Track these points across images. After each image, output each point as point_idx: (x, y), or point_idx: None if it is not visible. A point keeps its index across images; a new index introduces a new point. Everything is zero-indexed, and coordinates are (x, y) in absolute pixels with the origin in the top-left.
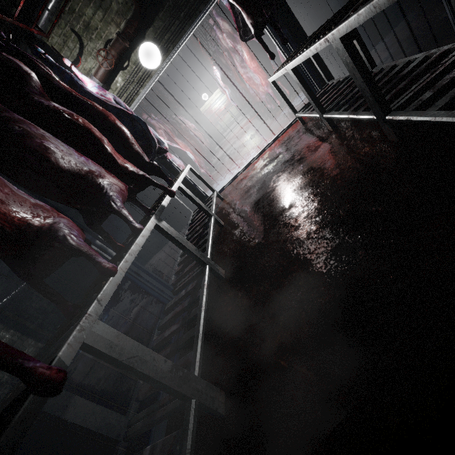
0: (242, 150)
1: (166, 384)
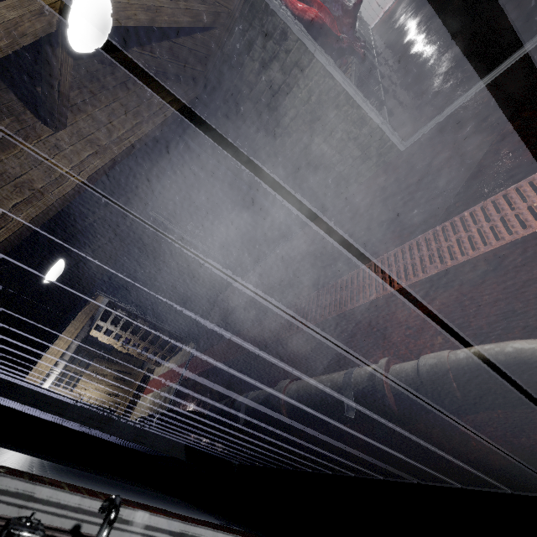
0: (386, 4)
1: (368, 36)
